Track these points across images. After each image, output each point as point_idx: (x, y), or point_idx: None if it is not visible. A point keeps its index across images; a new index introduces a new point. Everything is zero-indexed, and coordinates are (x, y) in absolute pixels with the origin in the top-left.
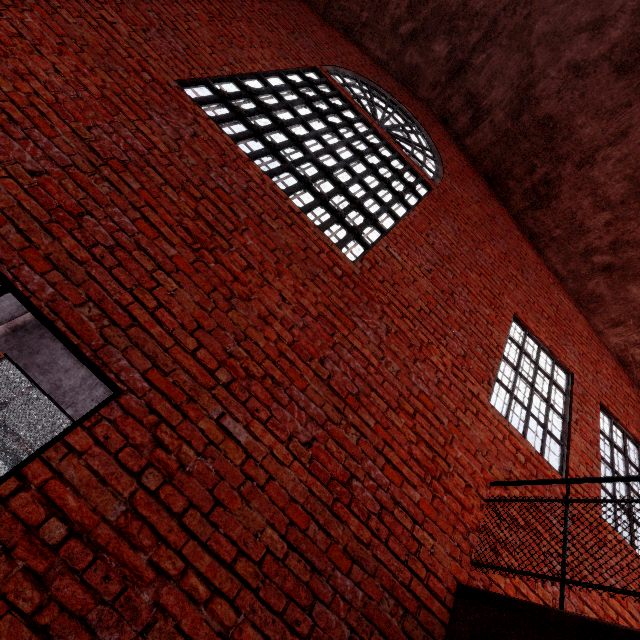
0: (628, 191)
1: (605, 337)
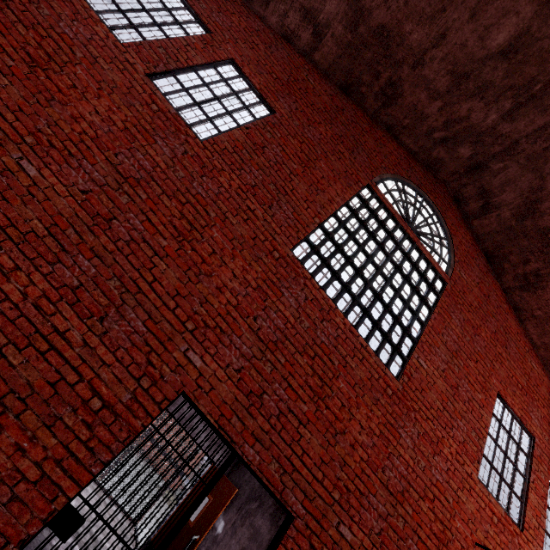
0: None
1: None
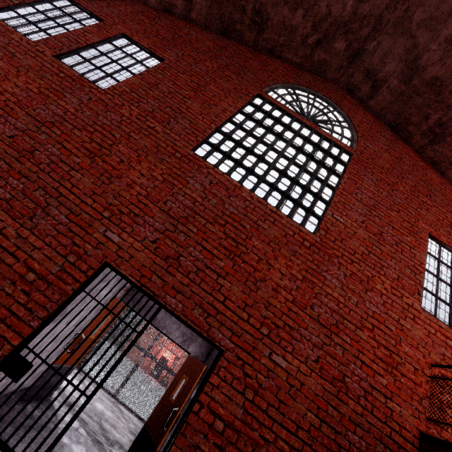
0: None
1: None
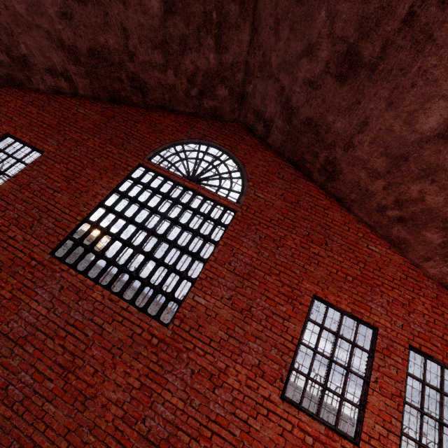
0: (388, 164)
1: (423, 268)
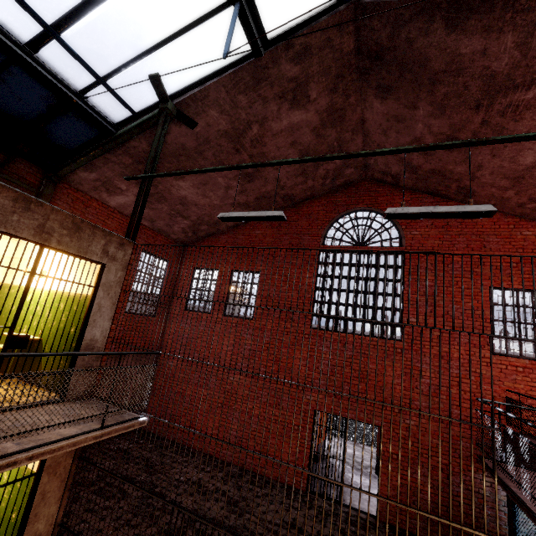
0: (510, 182)
1: None
